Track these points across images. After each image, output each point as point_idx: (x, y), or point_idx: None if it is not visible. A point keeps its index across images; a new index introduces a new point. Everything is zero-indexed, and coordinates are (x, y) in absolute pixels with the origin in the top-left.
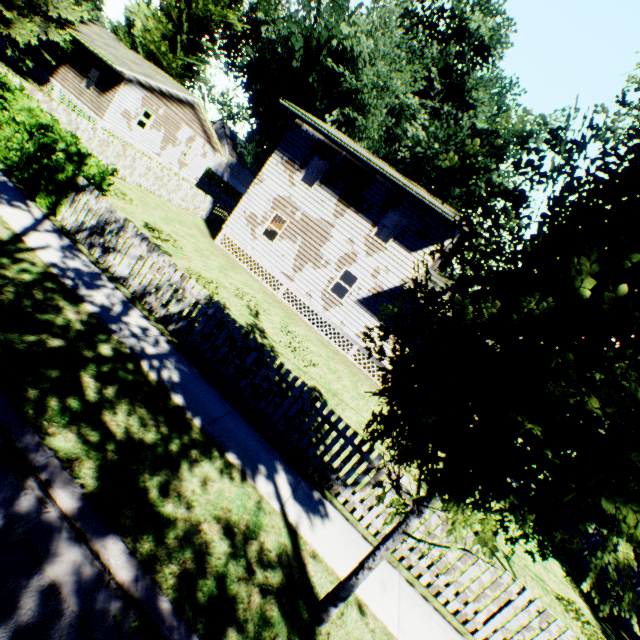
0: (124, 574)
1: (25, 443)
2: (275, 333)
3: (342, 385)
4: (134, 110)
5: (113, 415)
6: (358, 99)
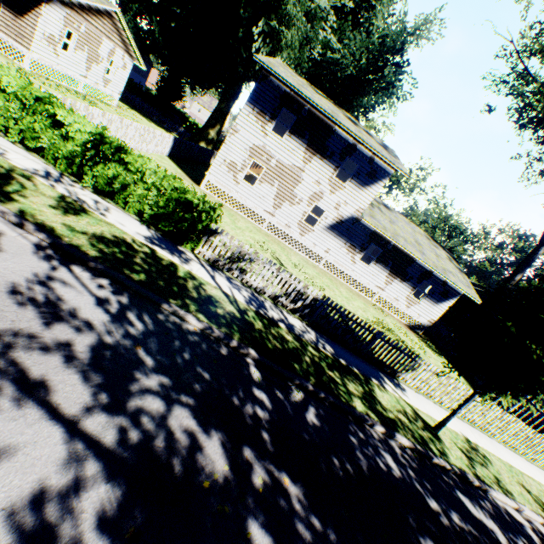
0: (407, 443)
1: (358, 414)
2: (297, 273)
3: (338, 296)
4: (57, 32)
5: (349, 386)
6: (282, 8)
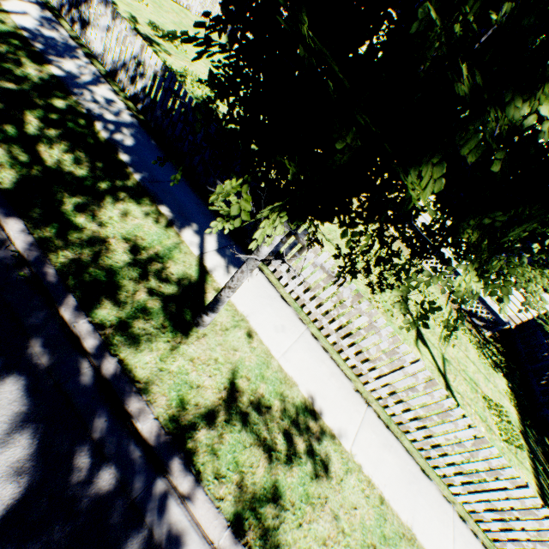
0: (19, 243)
1: None
2: None
3: None
4: None
5: (48, 149)
6: None
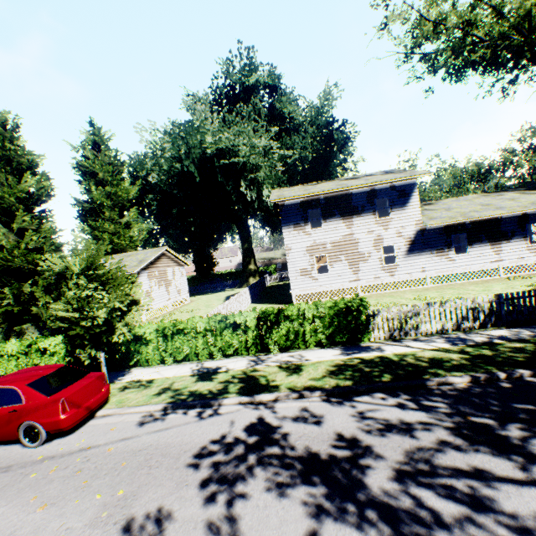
0: None
1: None
2: None
3: (478, 294)
4: (148, 287)
5: None
6: (248, 166)
